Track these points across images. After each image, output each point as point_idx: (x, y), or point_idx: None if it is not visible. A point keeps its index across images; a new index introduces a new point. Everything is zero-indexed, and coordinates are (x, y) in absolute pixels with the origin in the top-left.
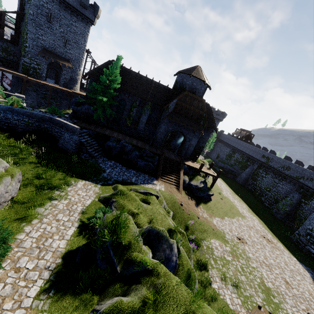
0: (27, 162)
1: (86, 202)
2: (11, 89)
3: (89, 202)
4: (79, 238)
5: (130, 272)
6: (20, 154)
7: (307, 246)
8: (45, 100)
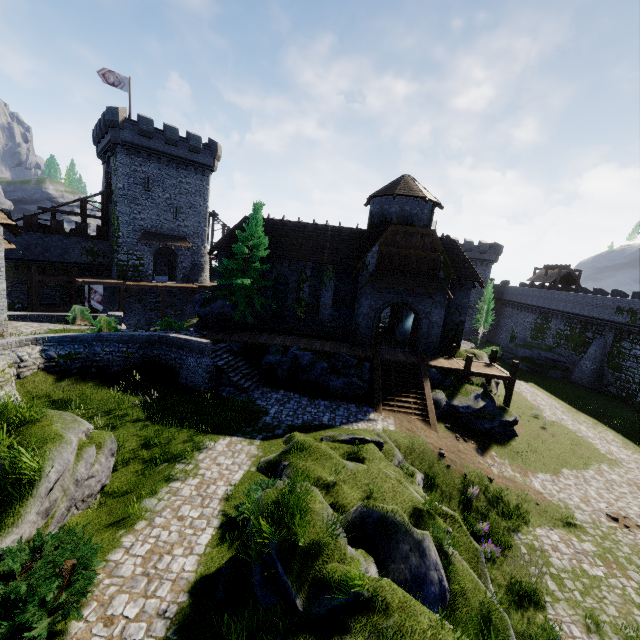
0: (128, 422)
1: (233, 476)
2: (104, 309)
3: (239, 477)
4: (222, 548)
5: (325, 608)
6: (117, 410)
7: None
8: (157, 313)
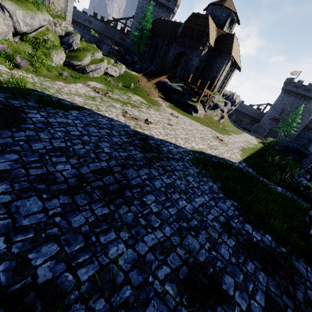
0: None
1: None
2: None
3: None
4: None
5: None
6: None
7: (300, 177)
8: None
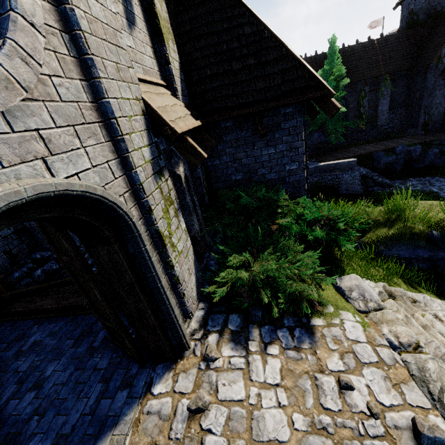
0: None
1: None
2: None
3: None
4: None
5: None
6: None
7: None
8: None
